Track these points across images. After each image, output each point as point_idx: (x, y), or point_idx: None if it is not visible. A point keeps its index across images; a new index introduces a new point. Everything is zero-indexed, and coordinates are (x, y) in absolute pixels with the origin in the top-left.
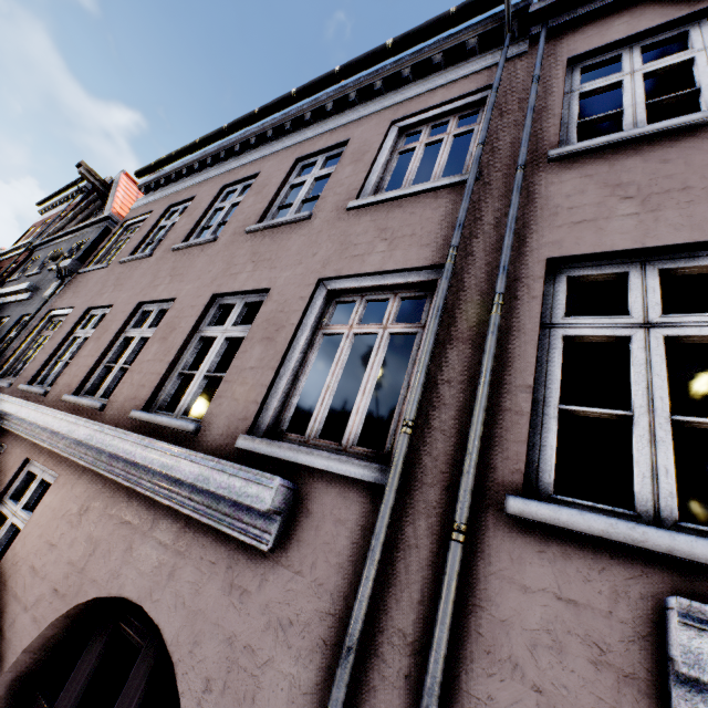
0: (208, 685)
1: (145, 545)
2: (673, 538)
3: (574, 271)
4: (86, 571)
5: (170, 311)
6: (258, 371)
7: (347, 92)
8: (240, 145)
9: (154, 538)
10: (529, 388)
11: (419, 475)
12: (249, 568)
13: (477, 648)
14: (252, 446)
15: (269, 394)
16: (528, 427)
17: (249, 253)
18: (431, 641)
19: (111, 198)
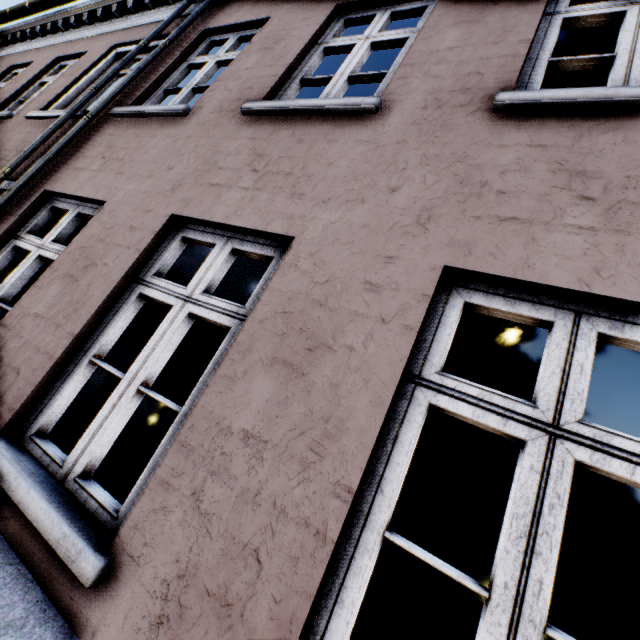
0: None
1: None
2: None
3: (57, 203)
4: None
5: None
6: None
7: (111, 2)
8: (41, 27)
9: None
10: None
11: None
12: None
13: None
14: None
15: None
16: None
17: None
18: None
19: None
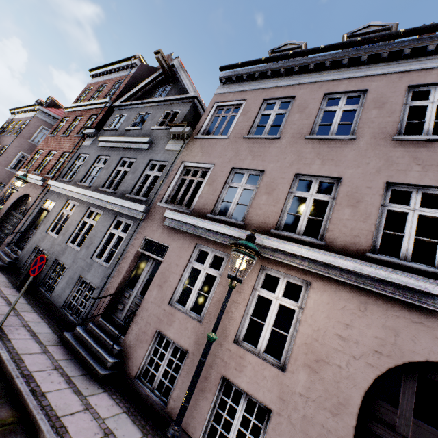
0: None
1: None
2: None
3: None
4: (400, 345)
5: (343, 186)
6: None
7: None
8: (330, 62)
9: None
10: None
11: None
12: None
13: None
14: None
15: None
16: None
17: (407, 157)
18: None
19: (186, 81)
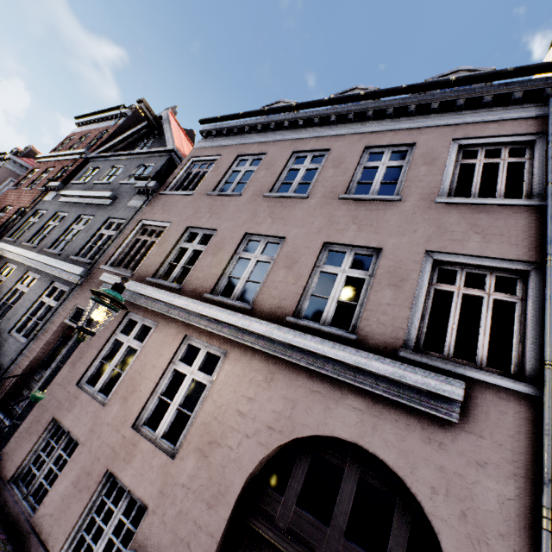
0: (434, 490)
1: (341, 408)
2: None
3: None
4: (294, 418)
5: (285, 247)
6: (395, 307)
7: (408, 104)
8: (303, 120)
9: (347, 404)
10: None
11: None
12: (439, 430)
13: None
14: (415, 358)
15: (407, 324)
16: None
17: (348, 216)
18: None
19: (168, 133)
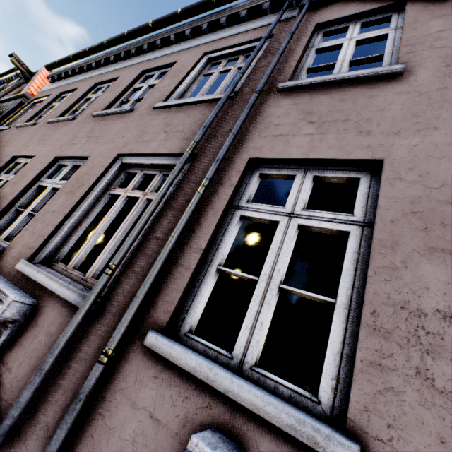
0: None
1: None
2: (232, 381)
3: (265, 170)
4: None
5: (28, 164)
6: (55, 214)
7: (185, 28)
8: (114, 56)
9: None
10: (200, 251)
11: (111, 305)
12: None
13: (86, 449)
14: (24, 268)
15: (56, 232)
16: (188, 280)
17: (88, 131)
18: (50, 440)
19: (30, 82)
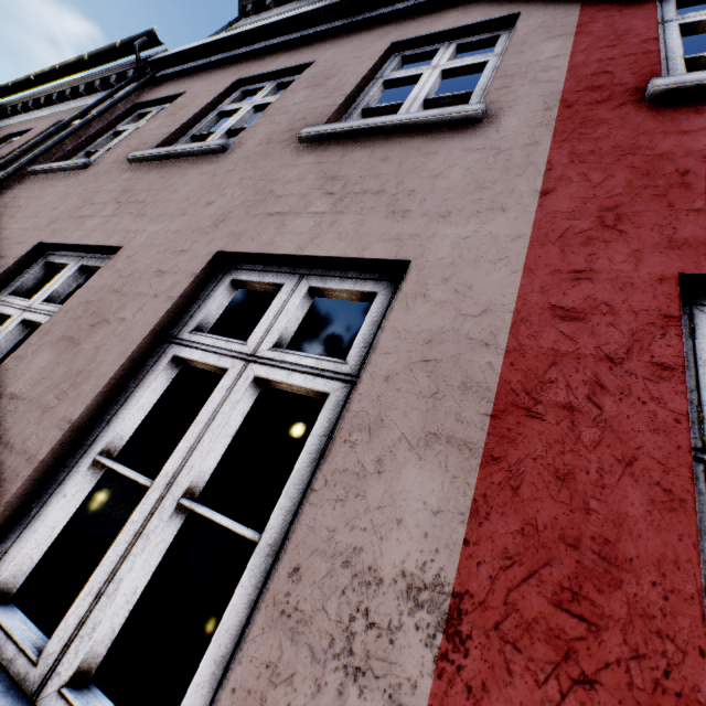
0: None
1: None
2: None
3: None
4: None
5: None
6: None
7: (65, 87)
8: (3, 111)
9: None
10: None
11: None
12: None
13: None
14: None
15: None
16: None
17: None
18: None
19: None
